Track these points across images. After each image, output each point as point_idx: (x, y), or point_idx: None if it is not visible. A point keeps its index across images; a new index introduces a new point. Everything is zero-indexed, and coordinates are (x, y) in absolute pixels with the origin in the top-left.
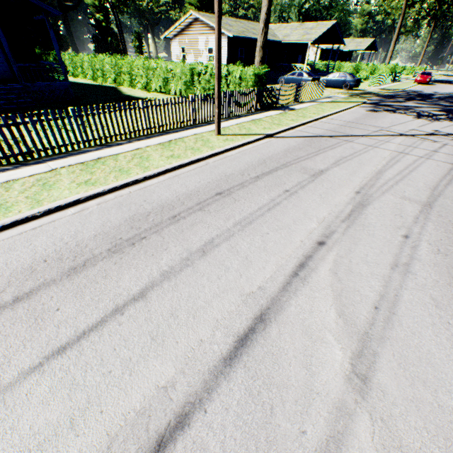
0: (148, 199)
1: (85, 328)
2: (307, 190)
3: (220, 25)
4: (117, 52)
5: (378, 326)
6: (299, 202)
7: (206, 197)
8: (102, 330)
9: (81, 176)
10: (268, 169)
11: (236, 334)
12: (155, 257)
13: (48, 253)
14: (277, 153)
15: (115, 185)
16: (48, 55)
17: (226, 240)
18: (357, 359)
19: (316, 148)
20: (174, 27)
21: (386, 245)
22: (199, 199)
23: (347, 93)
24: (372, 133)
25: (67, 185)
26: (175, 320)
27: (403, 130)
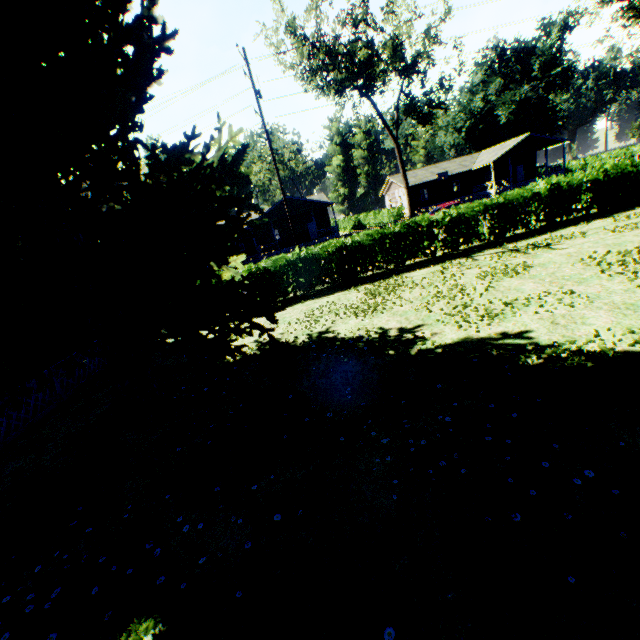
0: None
1: None
2: None
3: None
4: None
5: None
6: None
7: None
8: None
9: None
10: None
11: None
12: None
13: None
14: None
15: None
16: None
17: None
18: None
19: None
20: None
21: None
22: None
23: None
24: None
25: None
26: None
27: None
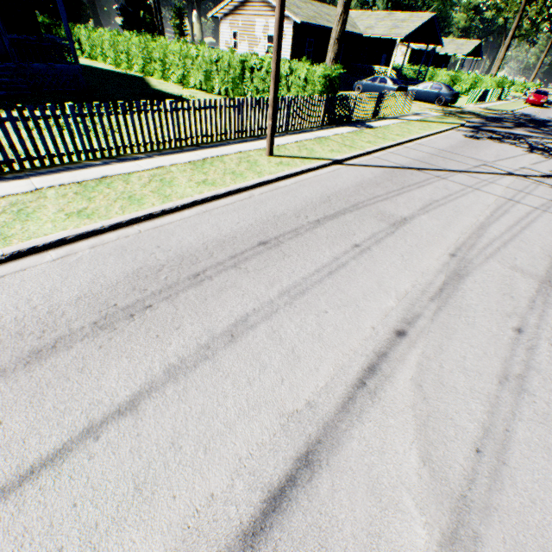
0: (164, 244)
1: (36, 461)
2: (384, 246)
3: (283, 1)
4: (151, 31)
5: (481, 485)
6: (373, 265)
7: (244, 248)
8: (60, 467)
9: (73, 203)
10: (333, 211)
11: (267, 487)
12: (160, 341)
13: (4, 322)
14: (347, 188)
15: (119, 220)
16: (59, 27)
17: (266, 318)
18: (448, 547)
19: (398, 185)
20: (225, 4)
21: (492, 342)
22: (234, 249)
23: (440, 110)
24: (472, 168)
25: (52, 215)
26: (177, 456)
27: (511, 167)
